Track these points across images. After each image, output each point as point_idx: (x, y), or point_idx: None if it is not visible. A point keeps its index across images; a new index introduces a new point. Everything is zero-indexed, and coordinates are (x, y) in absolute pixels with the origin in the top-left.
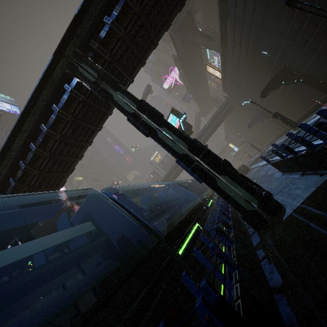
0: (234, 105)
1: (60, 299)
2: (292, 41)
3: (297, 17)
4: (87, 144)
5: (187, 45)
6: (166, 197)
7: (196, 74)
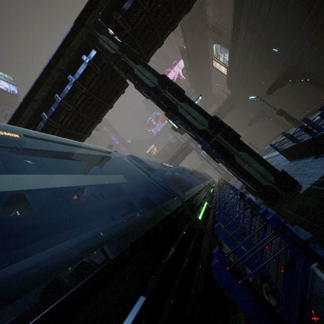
0: (236, 103)
1: (115, 224)
2: (304, 39)
3: (313, 14)
4: (97, 120)
5: (196, 37)
6: (176, 176)
7: (201, 69)
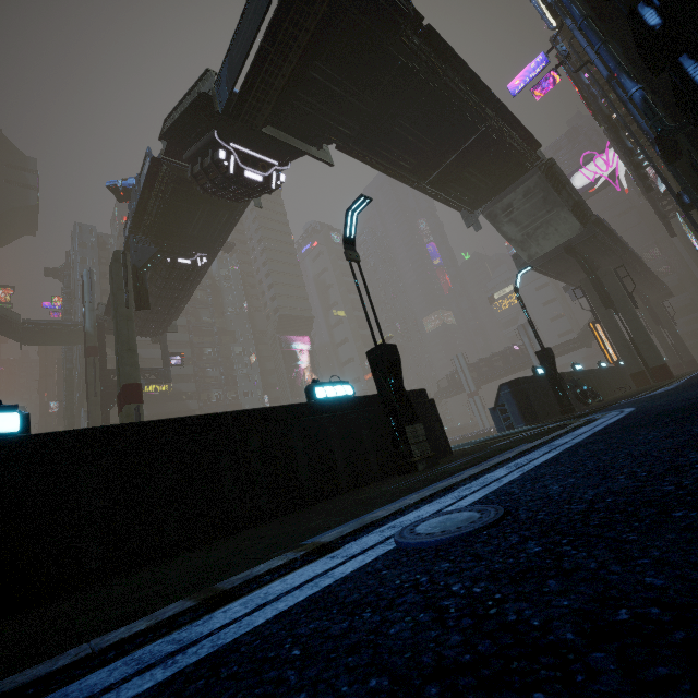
0: None
1: None
2: None
3: None
4: None
5: (568, 266)
6: None
7: None
